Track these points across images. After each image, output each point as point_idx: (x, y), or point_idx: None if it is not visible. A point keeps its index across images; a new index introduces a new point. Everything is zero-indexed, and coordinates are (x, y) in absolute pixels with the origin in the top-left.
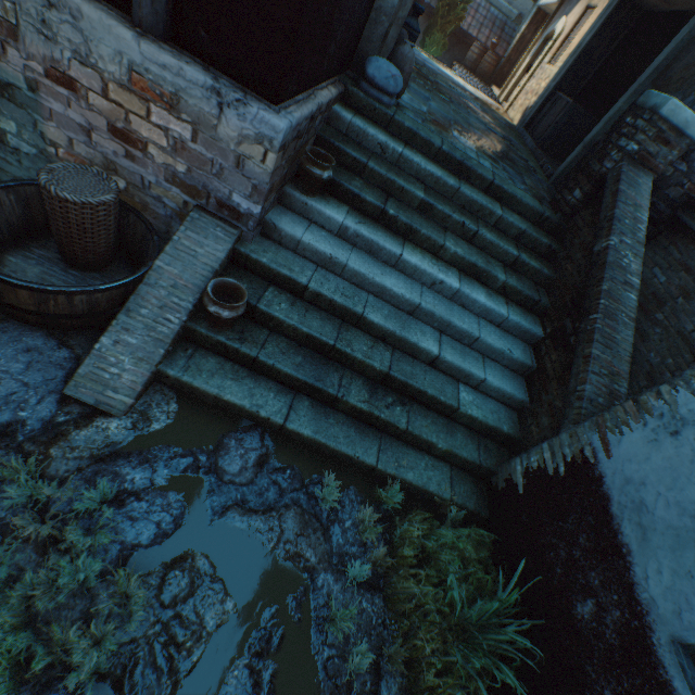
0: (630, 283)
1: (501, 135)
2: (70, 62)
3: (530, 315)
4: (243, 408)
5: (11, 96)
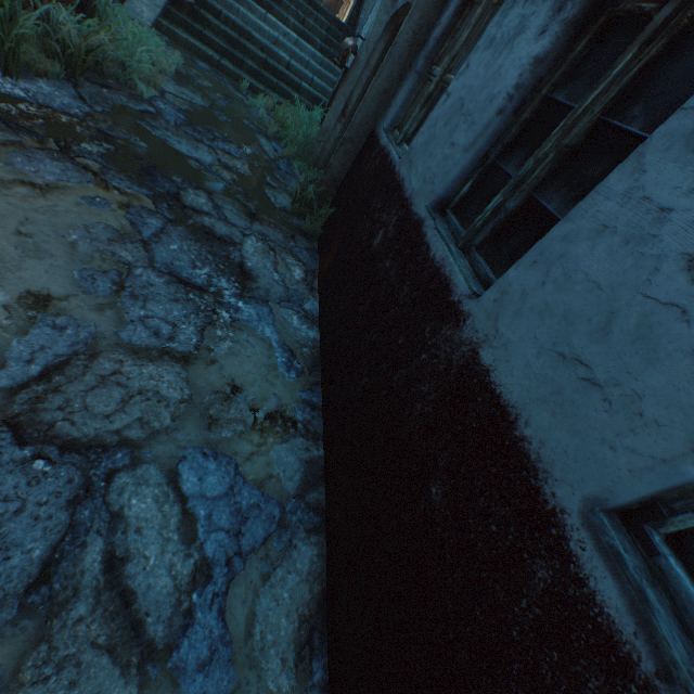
0: None
1: None
2: None
3: (336, 66)
4: (200, 49)
5: None
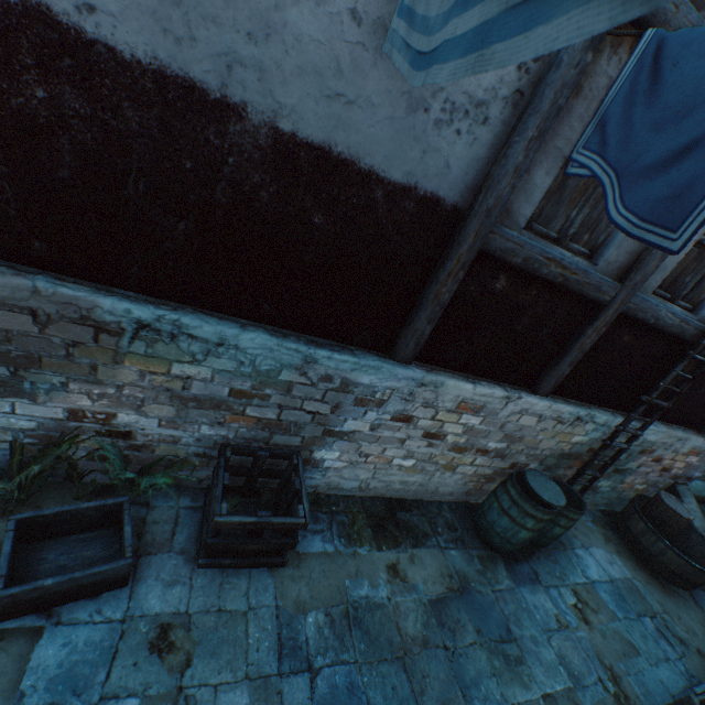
0: None
1: None
2: (666, 453)
3: None
4: None
5: (622, 472)
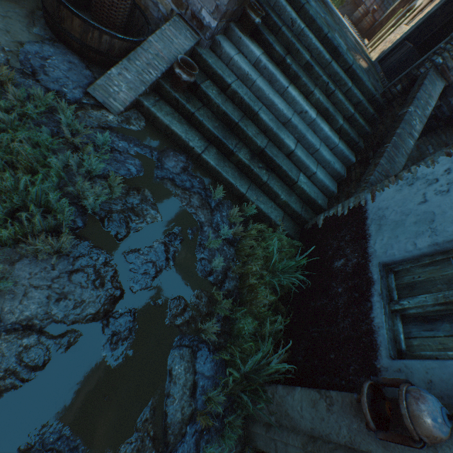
0: (412, 135)
1: (363, 57)
2: None
3: (350, 150)
4: (181, 138)
5: None
